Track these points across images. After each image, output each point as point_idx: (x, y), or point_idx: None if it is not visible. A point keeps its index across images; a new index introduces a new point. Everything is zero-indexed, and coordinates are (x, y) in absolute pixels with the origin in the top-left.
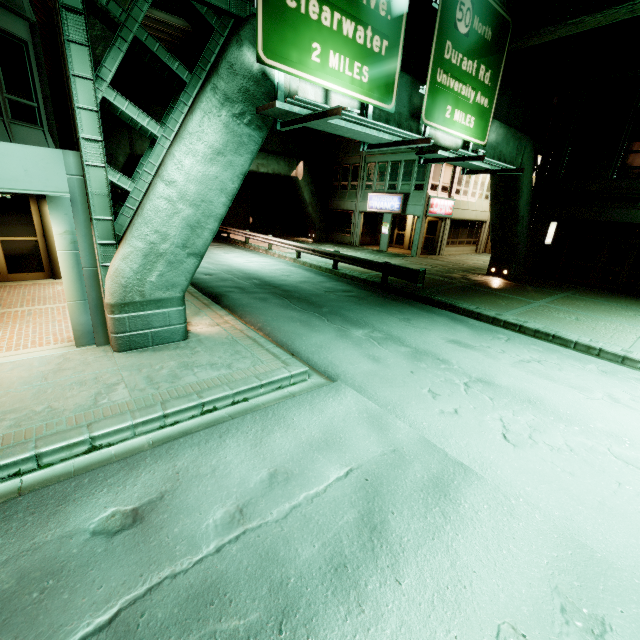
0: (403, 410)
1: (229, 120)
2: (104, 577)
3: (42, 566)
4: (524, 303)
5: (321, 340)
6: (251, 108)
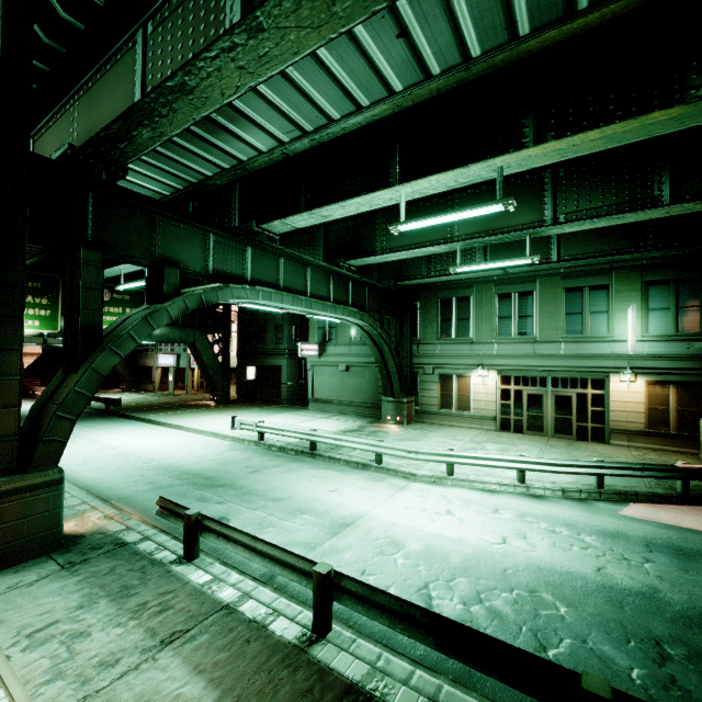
0: None
1: None
2: None
3: None
4: (180, 411)
5: None
6: None
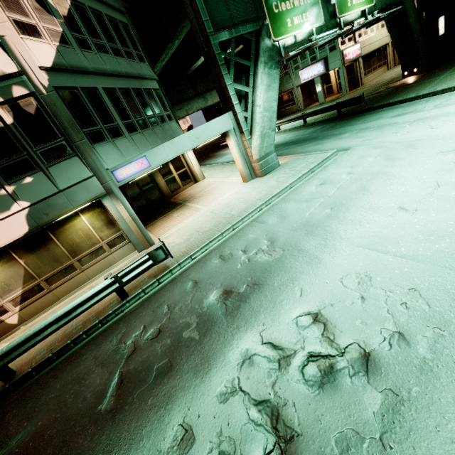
0: (385, 141)
1: (268, 71)
2: (328, 189)
3: (311, 194)
4: (433, 81)
5: (331, 144)
6: (273, 62)
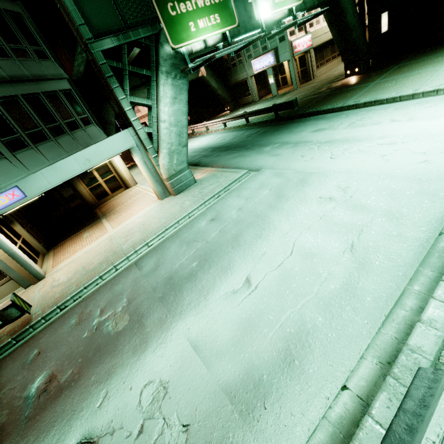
0: (289, 167)
1: (172, 82)
2: (213, 228)
3: (198, 232)
4: (364, 88)
5: (250, 159)
6: (178, 71)
